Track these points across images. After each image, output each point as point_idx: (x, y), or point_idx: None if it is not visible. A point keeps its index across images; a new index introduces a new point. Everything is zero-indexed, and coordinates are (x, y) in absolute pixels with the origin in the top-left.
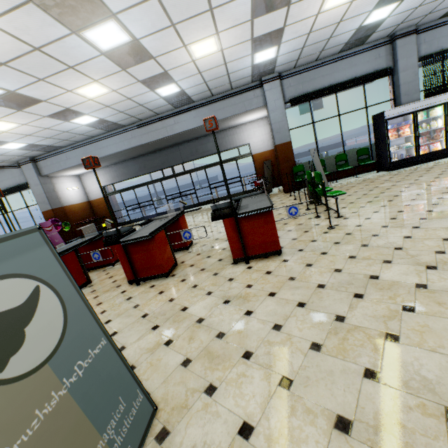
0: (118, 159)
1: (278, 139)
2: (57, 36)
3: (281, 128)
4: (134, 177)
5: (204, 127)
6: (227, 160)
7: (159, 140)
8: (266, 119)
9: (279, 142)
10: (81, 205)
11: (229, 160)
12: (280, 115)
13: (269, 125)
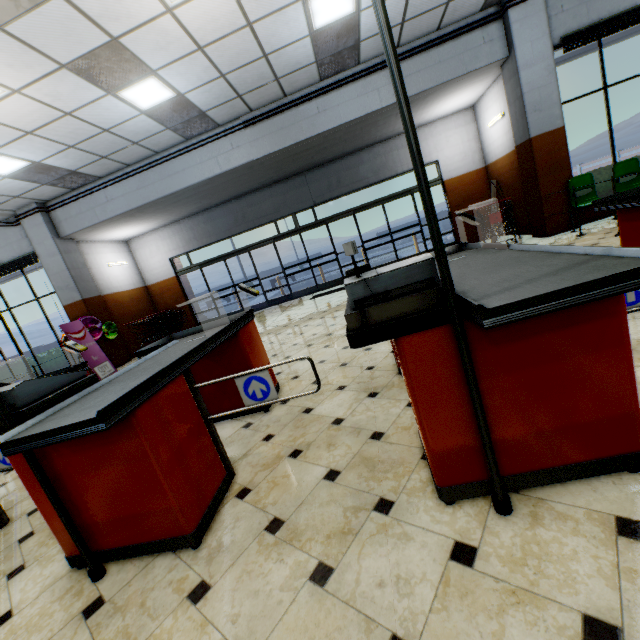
0: (198, 205)
1: (536, 125)
2: None
3: (543, 100)
4: (225, 238)
5: (371, 119)
6: (396, 195)
7: (285, 152)
8: (470, 111)
9: (539, 131)
10: (133, 293)
11: (399, 195)
12: (542, 72)
13: (508, 103)
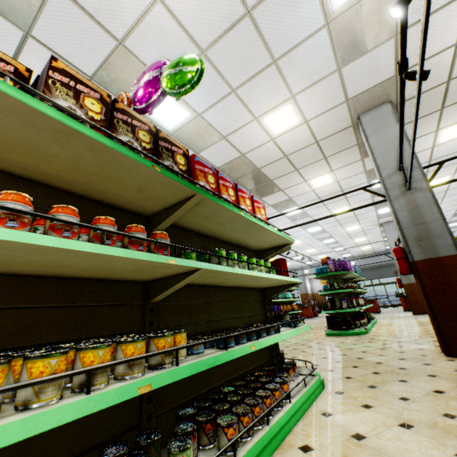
0: None
1: None
2: (377, 239)
3: None
4: None
5: None
6: None
7: (373, 265)
8: None
9: None
10: (310, 294)
11: None
12: None
13: None
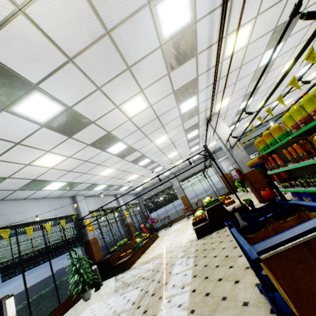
0: None
1: None
2: None
3: None
4: None
5: None
6: None
7: None
8: None
9: None
10: None
11: None
12: None
13: None
